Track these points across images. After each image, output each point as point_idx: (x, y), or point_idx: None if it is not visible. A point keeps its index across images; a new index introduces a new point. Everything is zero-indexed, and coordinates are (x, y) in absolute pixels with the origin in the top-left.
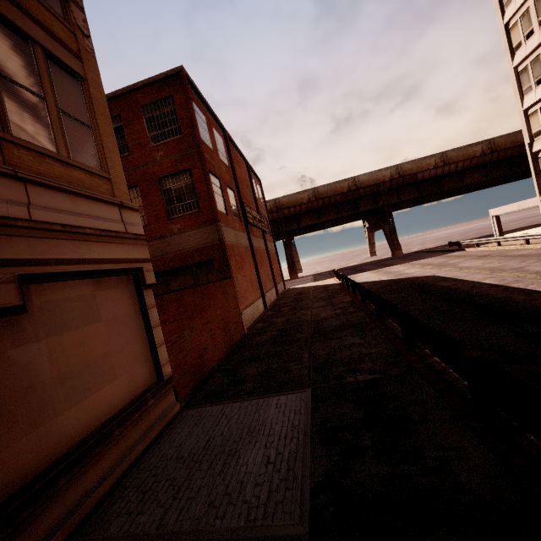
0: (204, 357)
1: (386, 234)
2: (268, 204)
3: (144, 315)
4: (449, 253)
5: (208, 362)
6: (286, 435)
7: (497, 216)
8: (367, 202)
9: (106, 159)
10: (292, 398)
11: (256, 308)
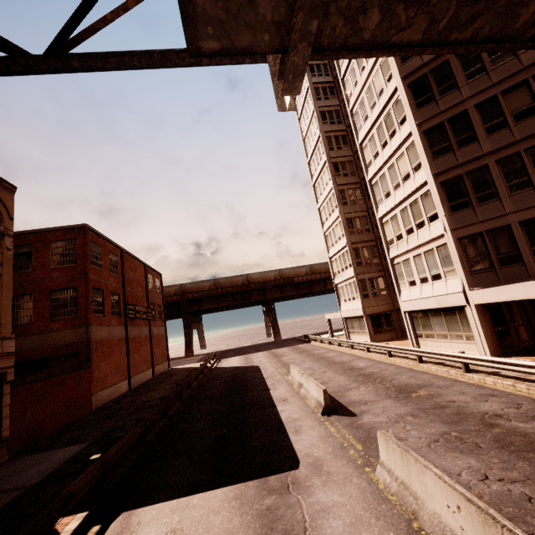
0: (41, 427)
1: (271, 322)
2: (174, 287)
3: (0, 399)
4: (301, 344)
5: (43, 431)
6: (57, 461)
7: (329, 320)
8: (257, 294)
9: (2, 313)
10: (77, 447)
11: (117, 389)
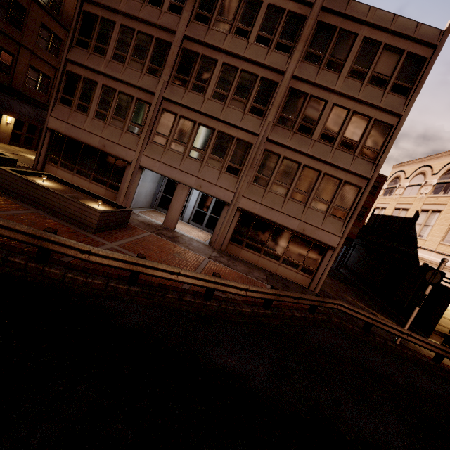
0: None
1: None
2: None
3: None
4: None
5: None
6: None
7: None
8: None
9: None
10: None
11: None
